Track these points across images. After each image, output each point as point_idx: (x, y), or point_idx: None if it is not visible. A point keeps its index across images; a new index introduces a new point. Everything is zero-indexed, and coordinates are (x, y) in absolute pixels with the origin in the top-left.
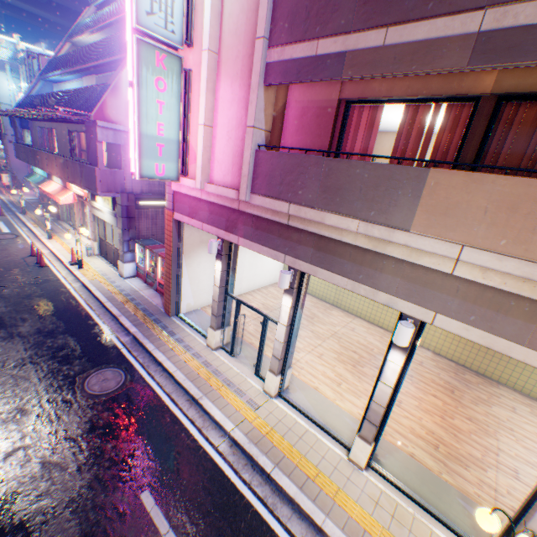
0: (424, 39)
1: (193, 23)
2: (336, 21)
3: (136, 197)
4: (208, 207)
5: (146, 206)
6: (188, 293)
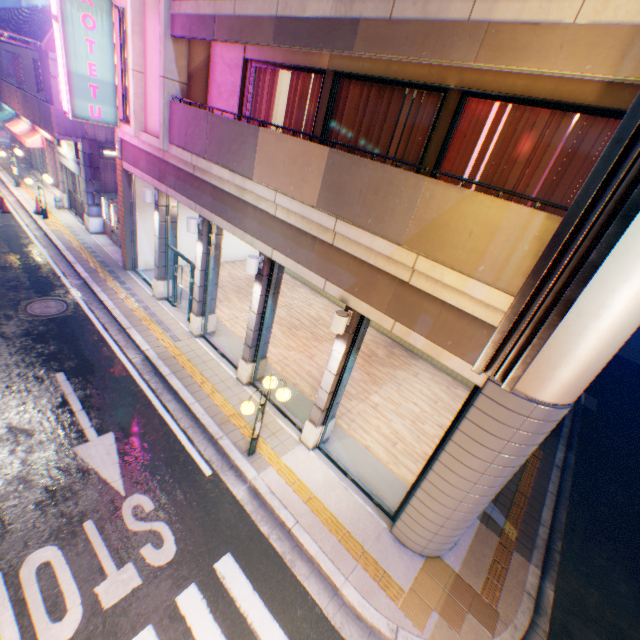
0: (253, 16)
1: None
2: None
3: (100, 146)
4: (147, 157)
5: (113, 158)
6: (146, 250)
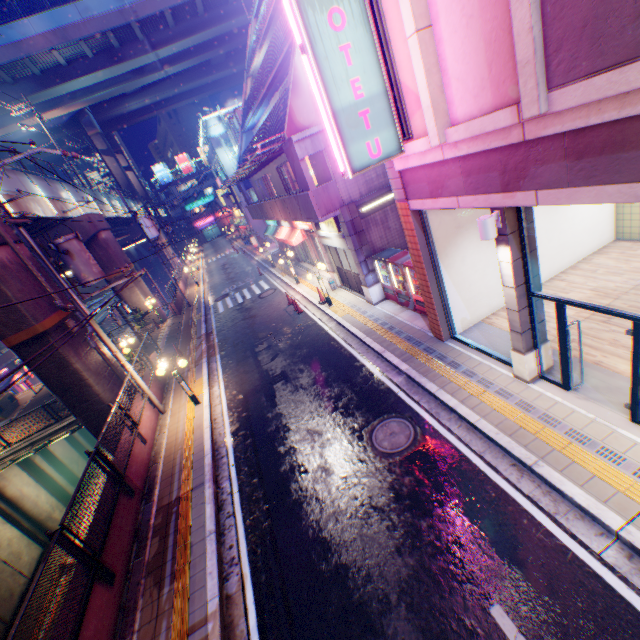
0: None
1: None
2: None
3: (356, 206)
4: (458, 168)
5: (370, 212)
6: (458, 305)
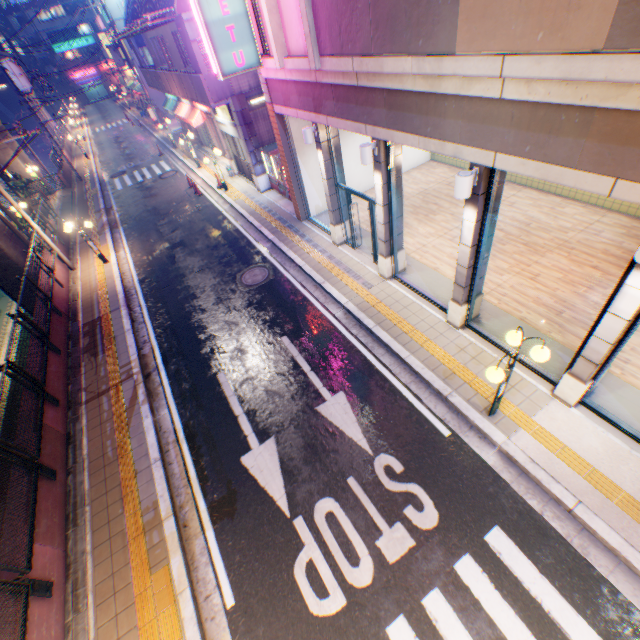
0: None
1: None
2: None
3: (246, 98)
4: (295, 89)
5: (259, 106)
6: (313, 195)
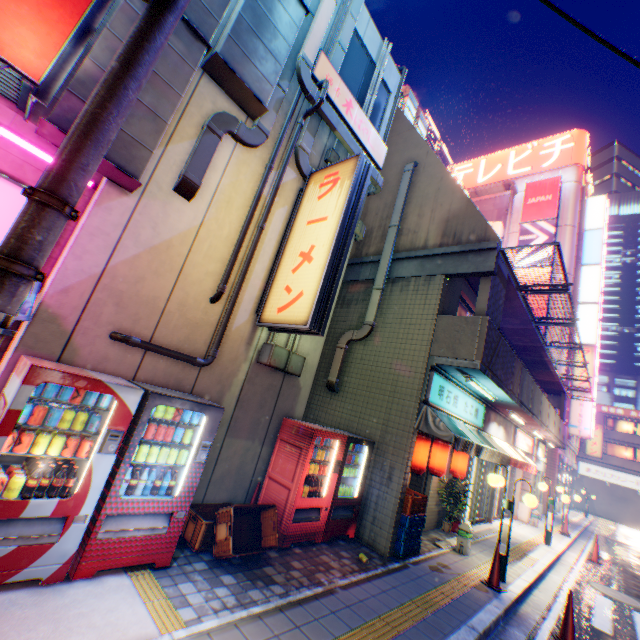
0: None
1: None
2: None
3: None
4: None
5: None
6: None
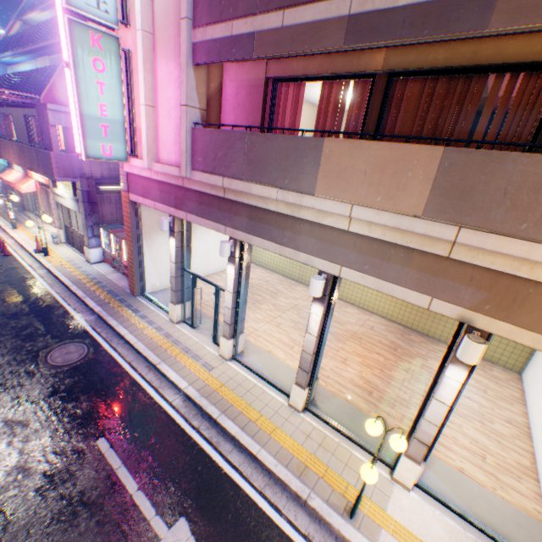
0: (311, 22)
1: (128, 2)
2: (244, 3)
3: (96, 182)
4: (158, 186)
5: (108, 191)
6: (152, 273)
